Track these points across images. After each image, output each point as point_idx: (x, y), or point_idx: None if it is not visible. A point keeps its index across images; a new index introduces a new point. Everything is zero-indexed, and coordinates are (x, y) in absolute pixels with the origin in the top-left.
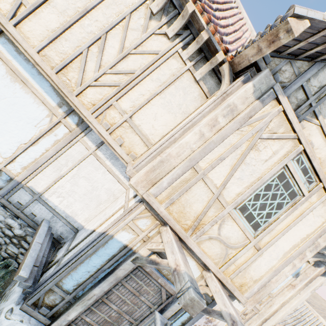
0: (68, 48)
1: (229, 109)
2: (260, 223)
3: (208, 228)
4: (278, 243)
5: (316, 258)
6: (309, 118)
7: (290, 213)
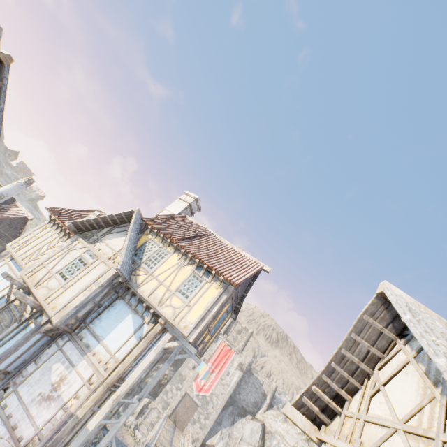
0: (29, 253)
1: (61, 246)
2: (68, 277)
3: (43, 282)
4: (77, 284)
5: (149, 316)
6: (99, 242)
7: (82, 271)
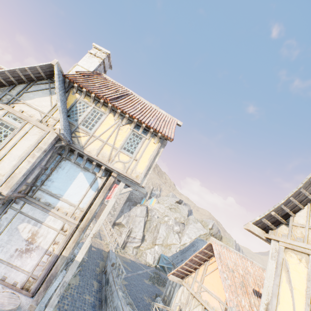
0: None
1: None
2: None
3: None
4: (13, 152)
5: (100, 172)
6: (17, 102)
7: (12, 137)
